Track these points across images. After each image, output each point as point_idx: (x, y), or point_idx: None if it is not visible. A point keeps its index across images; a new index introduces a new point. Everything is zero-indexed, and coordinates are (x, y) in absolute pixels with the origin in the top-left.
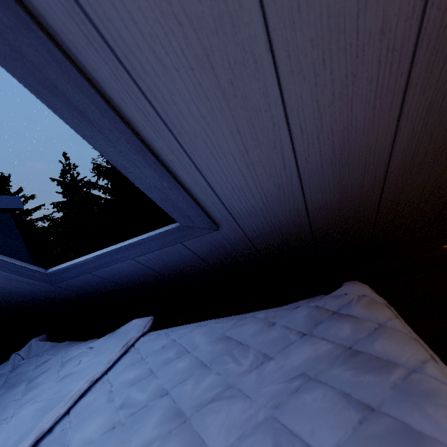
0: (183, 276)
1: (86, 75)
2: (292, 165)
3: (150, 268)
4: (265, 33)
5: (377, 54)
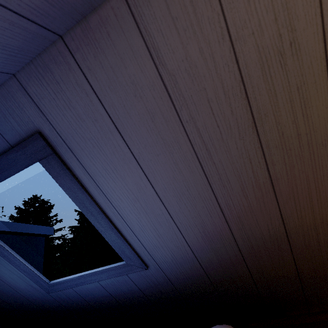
0: (128, 302)
1: (95, 201)
2: (181, 237)
3: (107, 291)
4: (155, 193)
5: (201, 200)
